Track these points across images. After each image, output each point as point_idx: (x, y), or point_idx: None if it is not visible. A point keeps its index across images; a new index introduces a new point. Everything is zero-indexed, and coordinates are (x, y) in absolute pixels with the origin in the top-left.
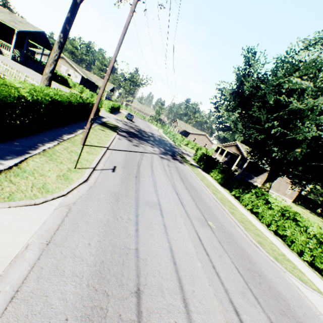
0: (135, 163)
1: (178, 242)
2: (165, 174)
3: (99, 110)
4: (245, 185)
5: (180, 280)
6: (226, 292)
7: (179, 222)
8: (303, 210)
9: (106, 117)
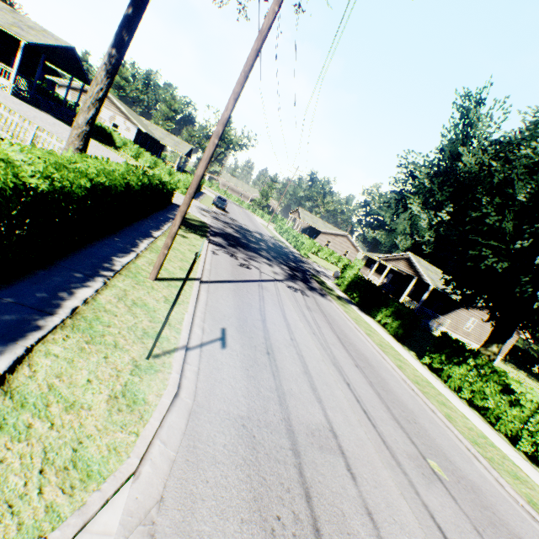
0: (255, 311)
1: None
2: (310, 331)
3: (172, 194)
4: (452, 349)
5: None
6: None
7: (387, 485)
8: (517, 372)
9: None
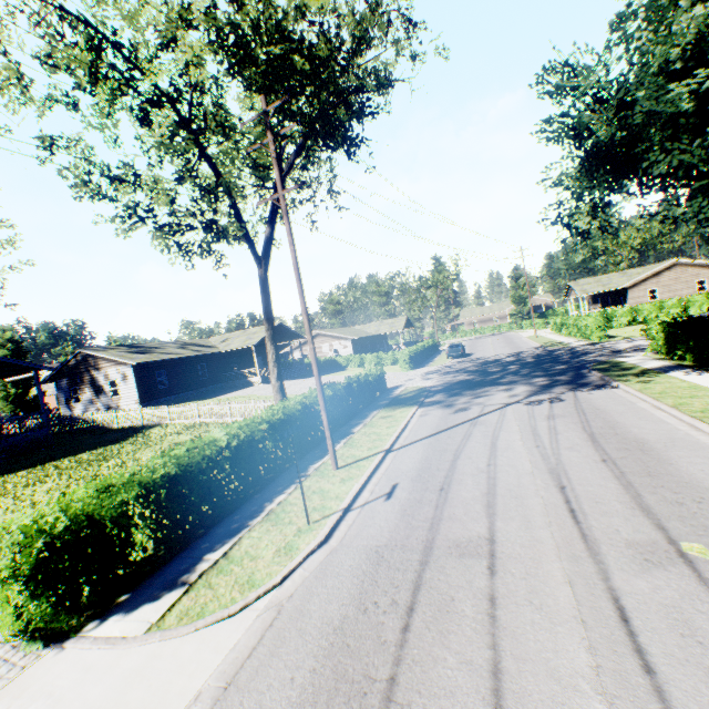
0: (447, 454)
1: (527, 641)
2: (531, 446)
3: (381, 381)
4: None
5: None
6: None
7: (547, 575)
8: None
9: (404, 383)
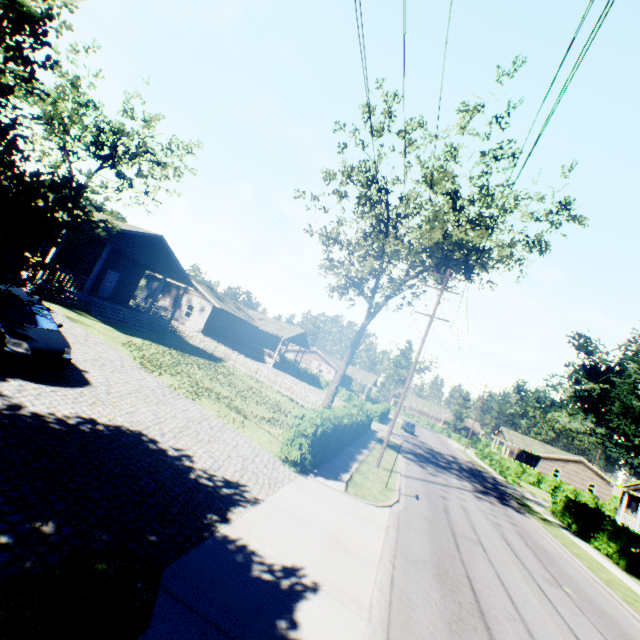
0: (438, 495)
1: (507, 576)
2: (486, 518)
3: (370, 421)
4: None
5: (508, 593)
6: (569, 628)
7: (509, 565)
8: None
9: (378, 430)
